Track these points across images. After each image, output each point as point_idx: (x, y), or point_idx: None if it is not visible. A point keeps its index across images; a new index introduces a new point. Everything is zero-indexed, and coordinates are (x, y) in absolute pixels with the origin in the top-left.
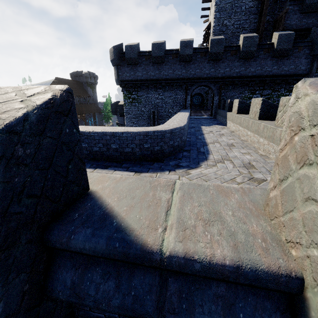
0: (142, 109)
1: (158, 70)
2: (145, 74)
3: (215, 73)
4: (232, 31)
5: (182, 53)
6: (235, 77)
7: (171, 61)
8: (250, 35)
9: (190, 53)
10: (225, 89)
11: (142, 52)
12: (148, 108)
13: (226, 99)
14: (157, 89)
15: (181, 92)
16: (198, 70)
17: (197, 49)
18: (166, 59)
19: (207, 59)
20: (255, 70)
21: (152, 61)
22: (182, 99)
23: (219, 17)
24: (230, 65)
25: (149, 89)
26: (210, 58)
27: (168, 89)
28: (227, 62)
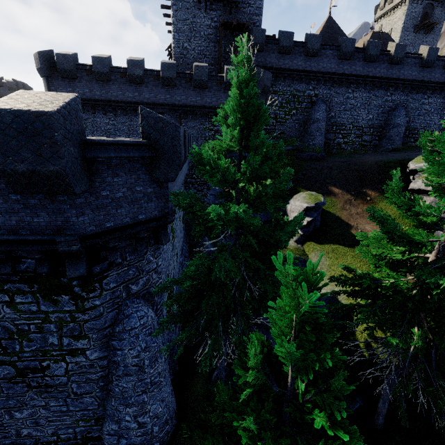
0: (89, 136)
1: (105, 89)
2: (88, 93)
3: (171, 100)
4: (194, 56)
5: (131, 73)
6: (193, 106)
7: (120, 81)
8: (200, 64)
9: (140, 74)
10: (185, 118)
11: (82, 65)
12: (98, 135)
13: (188, 130)
14: (106, 112)
15: (137, 118)
16: (153, 95)
17: (149, 71)
18: (113, 77)
19: (161, 83)
20: (211, 101)
21: (95, 78)
22: (139, 127)
23: (179, 38)
24: (186, 93)
25: (96, 112)
26: (163, 83)
27: (121, 113)
28: (183, 90)
